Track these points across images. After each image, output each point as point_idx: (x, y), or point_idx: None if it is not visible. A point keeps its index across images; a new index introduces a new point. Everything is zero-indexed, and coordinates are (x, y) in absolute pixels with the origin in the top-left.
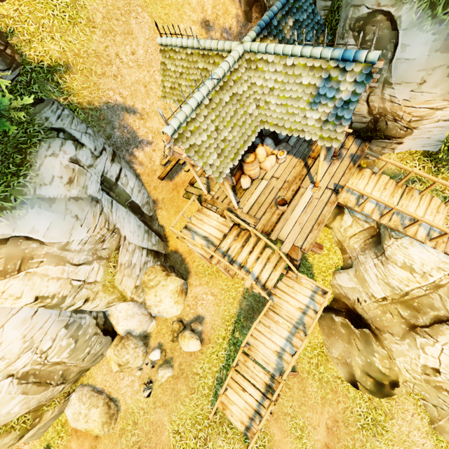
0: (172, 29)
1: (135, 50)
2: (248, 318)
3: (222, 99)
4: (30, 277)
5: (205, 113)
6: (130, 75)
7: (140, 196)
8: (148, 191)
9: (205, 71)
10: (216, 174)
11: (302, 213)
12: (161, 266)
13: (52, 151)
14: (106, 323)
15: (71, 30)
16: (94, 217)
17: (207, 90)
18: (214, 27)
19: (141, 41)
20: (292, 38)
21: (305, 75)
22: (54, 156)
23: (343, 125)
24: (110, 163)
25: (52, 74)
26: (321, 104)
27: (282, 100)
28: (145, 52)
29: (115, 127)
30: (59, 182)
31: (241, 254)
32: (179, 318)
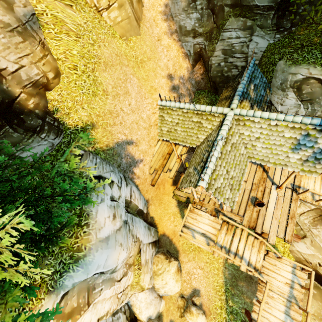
0: (150, 84)
1: (130, 102)
2: (233, 285)
3: (226, 150)
4: (95, 306)
5: (220, 163)
6: (129, 119)
7: (141, 202)
8: (143, 195)
9: (199, 123)
10: (231, 204)
11: (274, 209)
12: (163, 254)
13: (100, 197)
14: (130, 313)
15: (94, 100)
16: (127, 237)
17: (220, 148)
18: (174, 77)
19: (133, 95)
20: (254, 96)
21: (287, 131)
22: (102, 201)
23: (321, 164)
24: (126, 187)
25: (83, 132)
26: (301, 149)
27: (267, 145)
28: (135, 101)
29: (122, 157)
30: (108, 220)
31: (233, 244)
32: (180, 293)
